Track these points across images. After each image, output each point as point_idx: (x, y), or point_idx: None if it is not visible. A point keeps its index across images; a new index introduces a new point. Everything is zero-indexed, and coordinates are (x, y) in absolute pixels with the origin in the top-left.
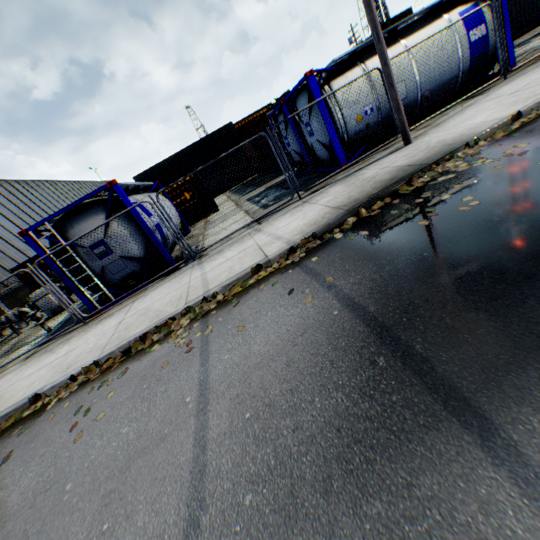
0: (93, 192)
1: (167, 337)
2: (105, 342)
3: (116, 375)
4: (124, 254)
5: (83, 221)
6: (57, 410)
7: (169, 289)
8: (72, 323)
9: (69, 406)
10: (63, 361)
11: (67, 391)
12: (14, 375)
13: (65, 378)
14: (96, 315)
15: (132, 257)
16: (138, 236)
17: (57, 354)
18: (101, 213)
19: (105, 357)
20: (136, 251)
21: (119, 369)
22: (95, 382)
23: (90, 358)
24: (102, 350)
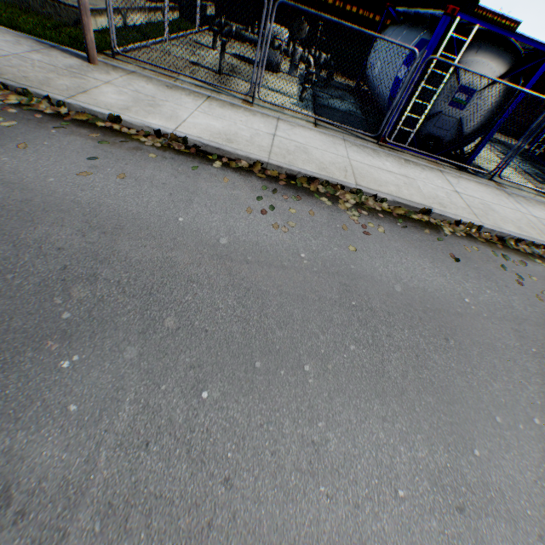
0: (535, 43)
1: (540, 259)
2: (466, 208)
3: (512, 259)
4: (463, 119)
5: (488, 57)
6: (463, 244)
7: (493, 198)
8: (337, 119)
9: (477, 251)
10: (415, 186)
11: (452, 229)
12: (326, 140)
13: (453, 217)
14: (382, 143)
15: (461, 127)
16: (487, 116)
17: (384, 164)
18: (504, 67)
19: (486, 228)
20: (469, 126)
21: (507, 253)
22: (486, 246)
23: (467, 215)
24: (476, 218)
